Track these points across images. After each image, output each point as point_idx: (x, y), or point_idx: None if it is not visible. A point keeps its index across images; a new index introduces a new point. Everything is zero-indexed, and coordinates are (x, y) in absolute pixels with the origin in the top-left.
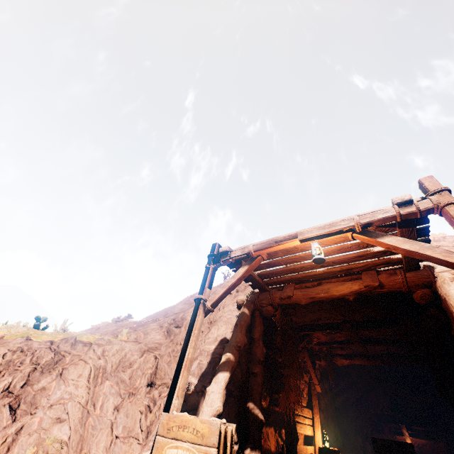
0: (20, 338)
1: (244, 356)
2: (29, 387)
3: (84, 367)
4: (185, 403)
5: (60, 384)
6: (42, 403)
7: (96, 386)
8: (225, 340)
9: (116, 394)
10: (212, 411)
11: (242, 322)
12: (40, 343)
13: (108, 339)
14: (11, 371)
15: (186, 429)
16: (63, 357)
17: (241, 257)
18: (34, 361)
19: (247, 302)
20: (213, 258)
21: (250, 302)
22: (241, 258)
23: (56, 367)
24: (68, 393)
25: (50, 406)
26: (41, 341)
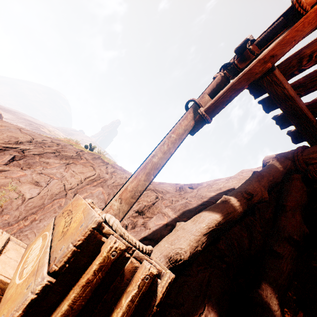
0: (68, 144)
1: (260, 224)
2: (38, 157)
3: (89, 171)
4: (148, 231)
5: (61, 167)
6: (36, 168)
7: (88, 184)
8: (230, 191)
9: (103, 200)
10: (168, 250)
11: (263, 173)
12: (74, 148)
13: (124, 169)
14: (38, 146)
15: (68, 217)
16: (80, 159)
17: (272, 30)
18: (58, 150)
19: (280, 157)
20: (225, 65)
21: (285, 158)
22: (272, 36)
23: (68, 159)
24: (61, 175)
25: (40, 173)
26: (76, 148)
